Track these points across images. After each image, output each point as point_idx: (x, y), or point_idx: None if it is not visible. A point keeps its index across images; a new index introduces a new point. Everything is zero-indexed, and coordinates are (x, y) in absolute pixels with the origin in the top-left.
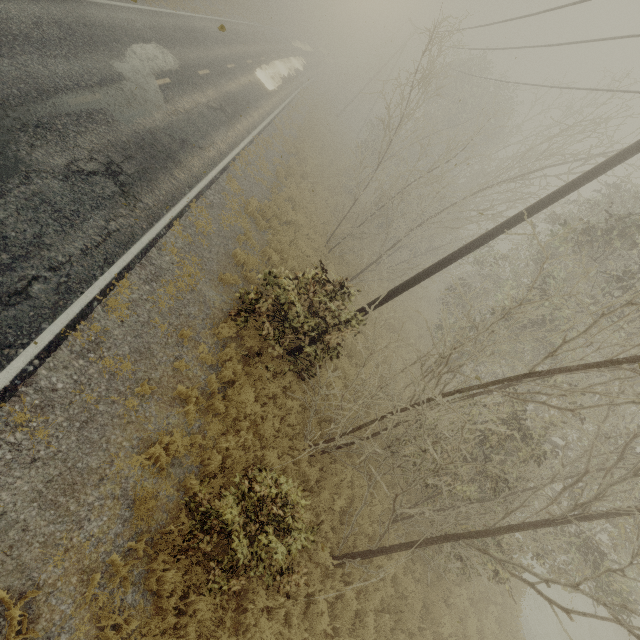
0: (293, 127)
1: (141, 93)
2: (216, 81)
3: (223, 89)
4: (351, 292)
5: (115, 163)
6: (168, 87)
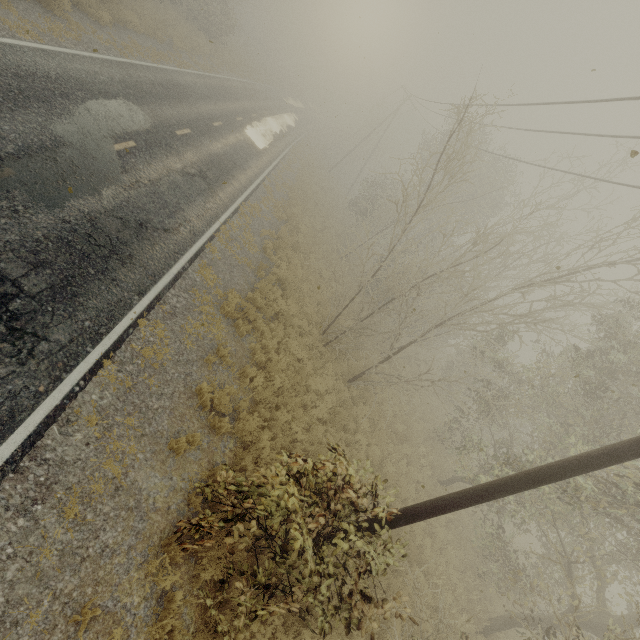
0: (284, 187)
1: (86, 163)
2: (198, 141)
3: (205, 150)
4: (376, 490)
5: (9, 279)
6: (130, 152)
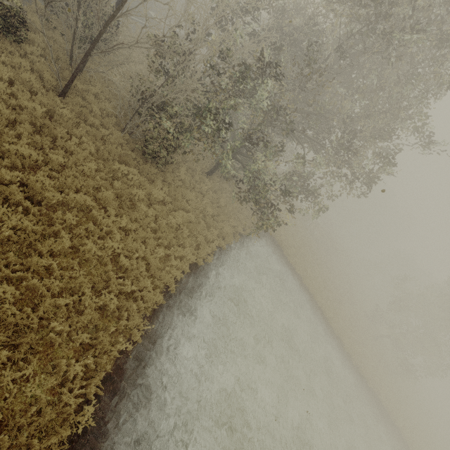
0: None
1: None
2: None
3: None
4: None
5: None
6: None
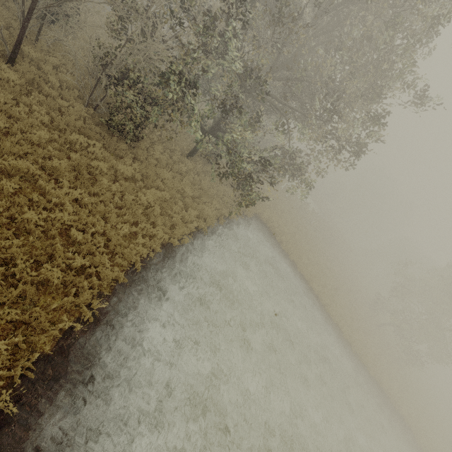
0: None
1: None
2: None
3: None
4: None
5: None
6: None
